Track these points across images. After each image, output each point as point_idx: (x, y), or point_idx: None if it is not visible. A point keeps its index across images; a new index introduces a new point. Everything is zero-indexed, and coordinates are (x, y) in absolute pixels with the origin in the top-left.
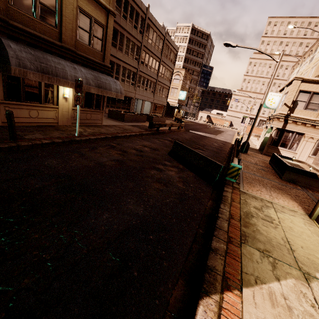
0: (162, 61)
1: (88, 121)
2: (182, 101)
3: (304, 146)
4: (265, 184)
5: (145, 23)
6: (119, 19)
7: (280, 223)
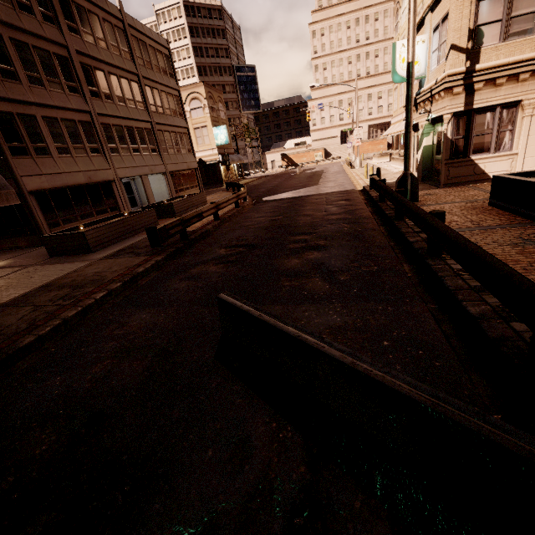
0: (145, 78)
1: None
2: (225, 147)
3: (529, 129)
4: None
5: None
6: None
7: None
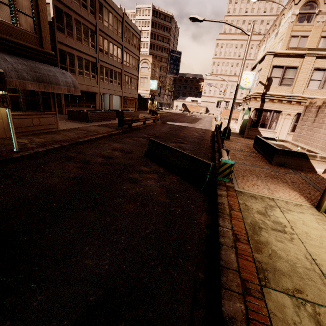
0: (125, 47)
1: (38, 128)
2: (154, 91)
3: (283, 123)
4: (258, 175)
5: (95, 1)
6: None
7: (294, 230)
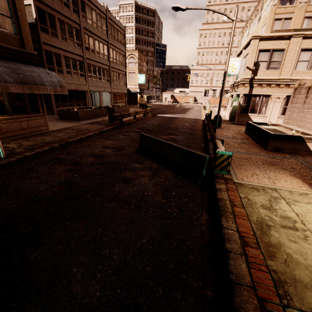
0: (110, 44)
1: (27, 131)
2: (142, 85)
3: (273, 107)
4: (255, 162)
5: None
6: None
7: (305, 225)
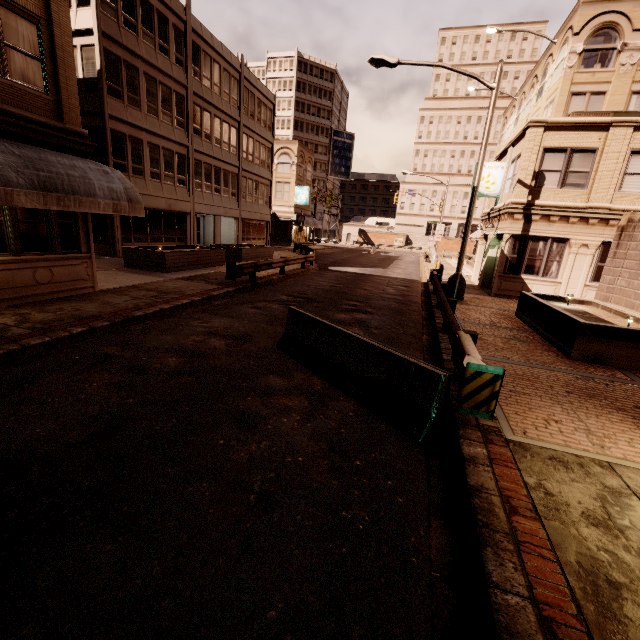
0: (245, 126)
1: (47, 289)
2: (303, 208)
3: (573, 265)
4: (549, 389)
5: (186, 42)
6: (117, 30)
7: None
